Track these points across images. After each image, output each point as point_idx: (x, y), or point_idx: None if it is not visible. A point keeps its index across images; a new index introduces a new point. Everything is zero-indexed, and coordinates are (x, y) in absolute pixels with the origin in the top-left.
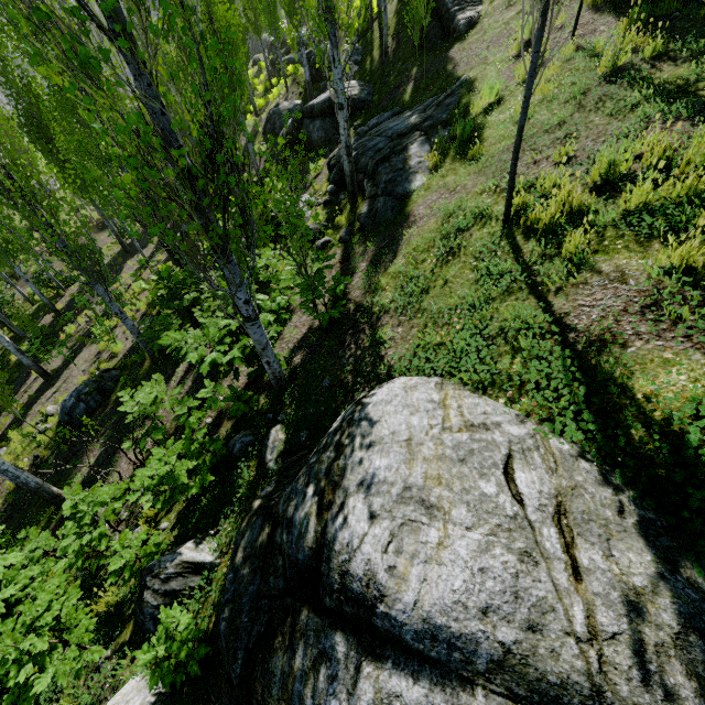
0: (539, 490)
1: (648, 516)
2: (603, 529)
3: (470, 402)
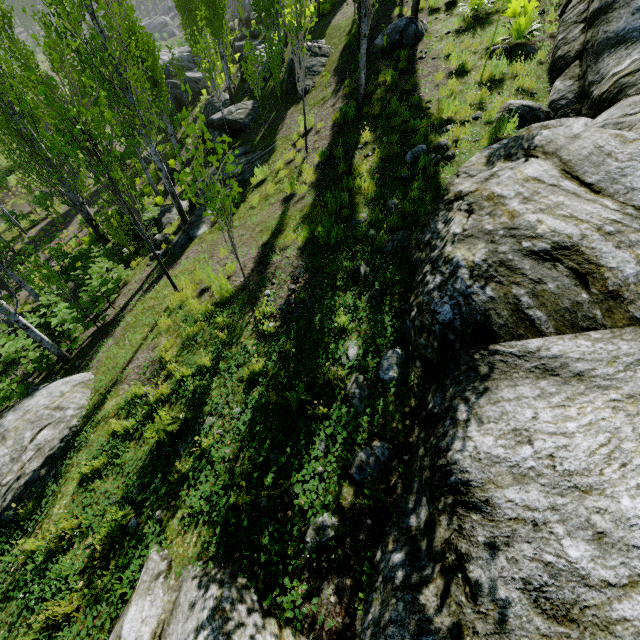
0: (46, 438)
1: (57, 452)
2: (39, 454)
3: (75, 395)
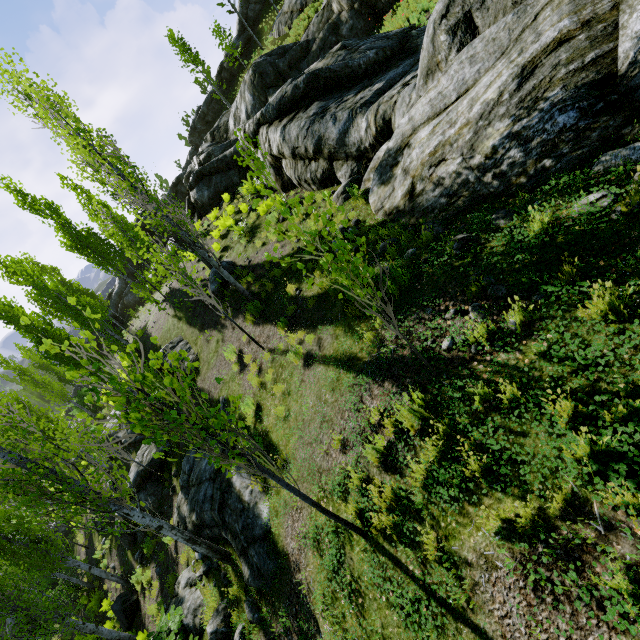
0: None
1: None
2: None
3: None
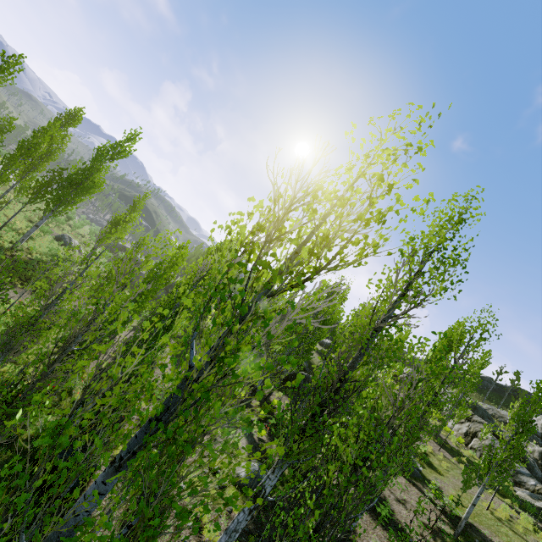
0: None
1: None
2: None
3: None
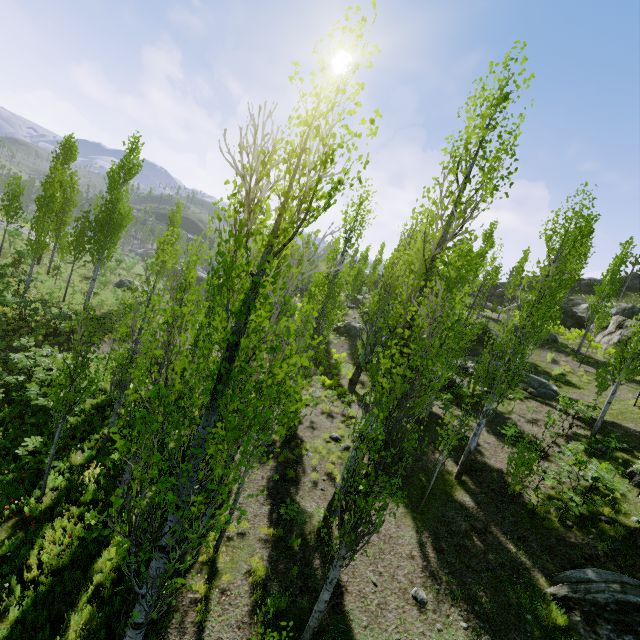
0: None
1: None
2: None
3: None
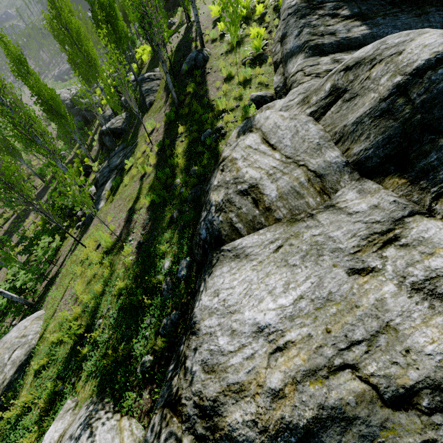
0: (17, 355)
1: (23, 362)
2: (14, 366)
3: (33, 326)
